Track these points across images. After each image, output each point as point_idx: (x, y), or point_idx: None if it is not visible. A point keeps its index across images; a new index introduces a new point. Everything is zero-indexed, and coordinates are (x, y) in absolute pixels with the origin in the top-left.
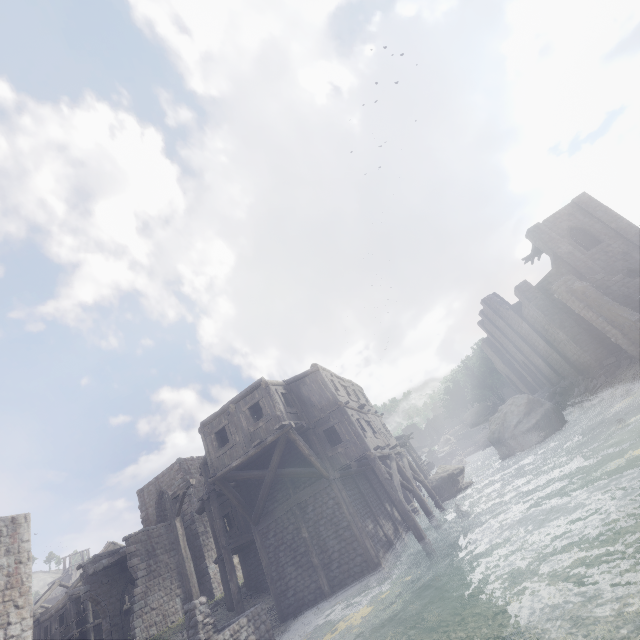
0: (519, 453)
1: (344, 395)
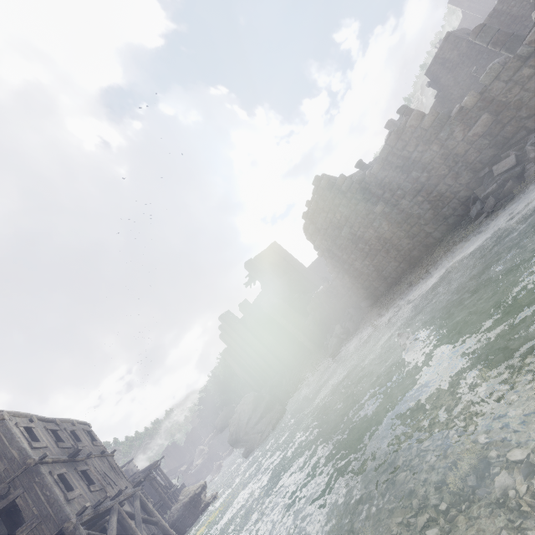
0: (250, 449)
1: (47, 445)
